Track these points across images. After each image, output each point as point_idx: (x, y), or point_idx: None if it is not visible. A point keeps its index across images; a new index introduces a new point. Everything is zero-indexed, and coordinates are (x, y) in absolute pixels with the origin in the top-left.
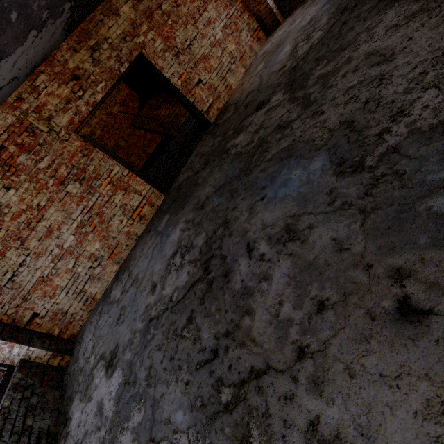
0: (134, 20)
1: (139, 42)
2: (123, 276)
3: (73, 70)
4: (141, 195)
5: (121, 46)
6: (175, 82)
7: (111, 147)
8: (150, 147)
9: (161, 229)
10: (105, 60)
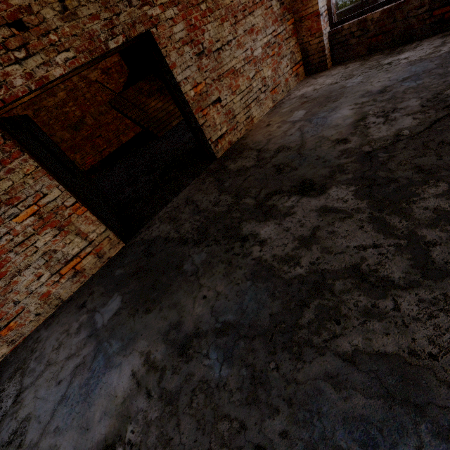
0: None
1: (150, 14)
2: (8, 388)
3: (16, 9)
4: (87, 240)
5: (121, 7)
6: (187, 90)
7: (73, 118)
8: (126, 134)
9: (101, 326)
10: (85, 17)
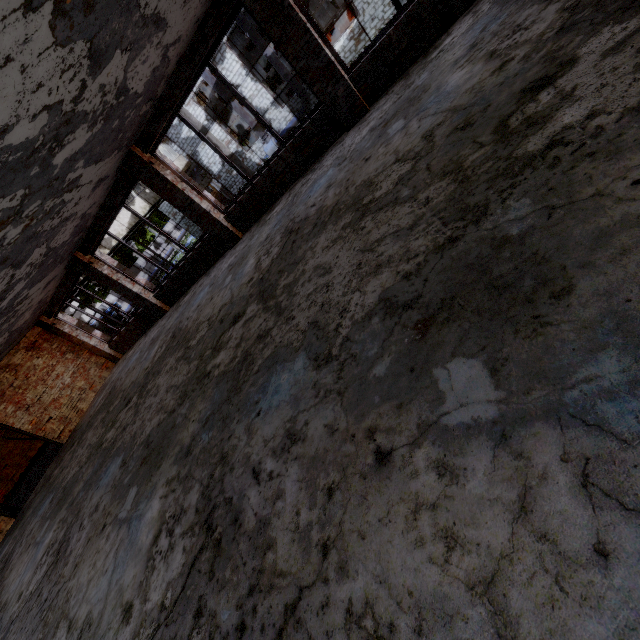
0: None
1: None
2: None
3: None
4: None
5: None
6: (26, 428)
7: None
8: (33, 449)
9: (1, 549)
10: None
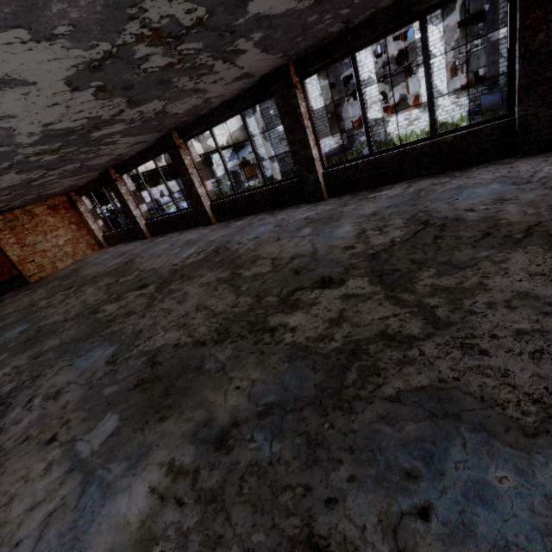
0: (2, 228)
1: None
2: None
3: None
4: None
5: None
6: (14, 258)
7: None
8: None
9: None
10: None
